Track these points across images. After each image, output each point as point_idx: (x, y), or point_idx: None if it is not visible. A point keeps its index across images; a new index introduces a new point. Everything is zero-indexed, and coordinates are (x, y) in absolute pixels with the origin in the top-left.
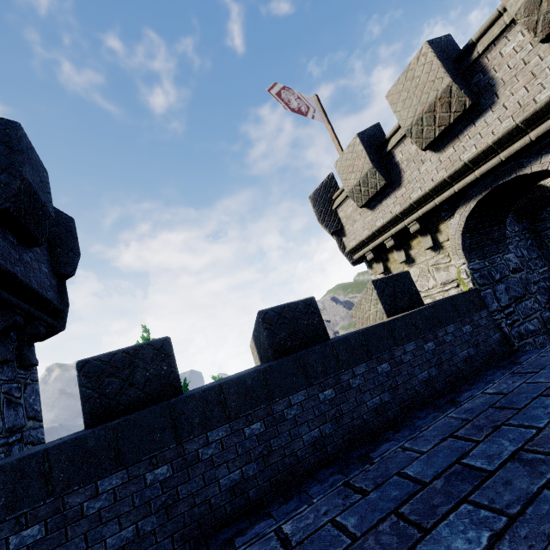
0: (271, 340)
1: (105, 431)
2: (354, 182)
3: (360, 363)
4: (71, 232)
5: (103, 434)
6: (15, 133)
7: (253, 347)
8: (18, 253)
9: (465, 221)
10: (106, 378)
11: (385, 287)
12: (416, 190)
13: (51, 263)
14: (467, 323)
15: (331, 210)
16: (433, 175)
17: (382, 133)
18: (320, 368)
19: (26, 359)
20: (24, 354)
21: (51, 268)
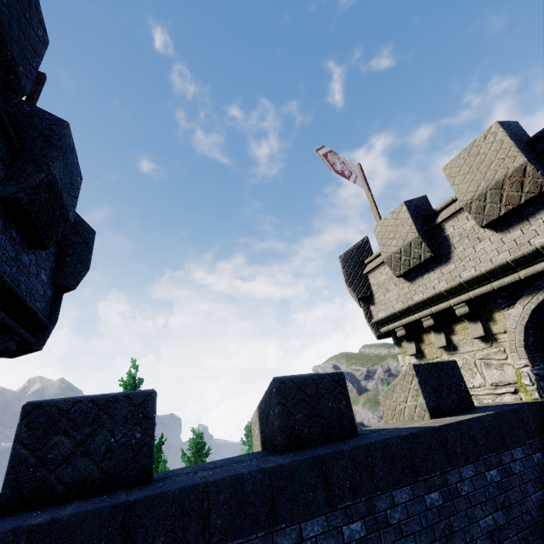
0: (284, 422)
1: (14, 537)
2: (394, 249)
3: (402, 485)
4: (88, 244)
5: (10, 541)
6: (59, 130)
7: (255, 422)
8: (16, 252)
9: (530, 314)
10: (54, 435)
11: (428, 376)
12: (468, 268)
13: (54, 271)
14: (539, 449)
15: (361, 274)
16: (492, 256)
17: (429, 206)
18: (349, 482)
19: None
20: None
21: (52, 276)
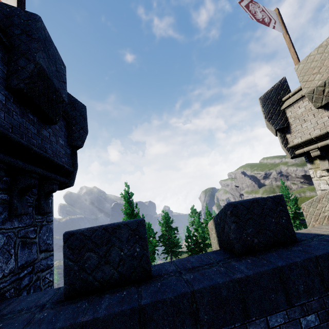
0: (239, 235)
1: None
2: (318, 83)
3: None
4: (83, 116)
5: None
6: (34, 24)
7: (211, 228)
8: (36, 129)
9: None
10: (86, 252)
11: None
12: None
13: (67, 137)
14: None
15: (279, 110)
16: None
17: None
18: (303, 286)
19: (42, 208)
20: (41, 204)
21: (67, 141)
